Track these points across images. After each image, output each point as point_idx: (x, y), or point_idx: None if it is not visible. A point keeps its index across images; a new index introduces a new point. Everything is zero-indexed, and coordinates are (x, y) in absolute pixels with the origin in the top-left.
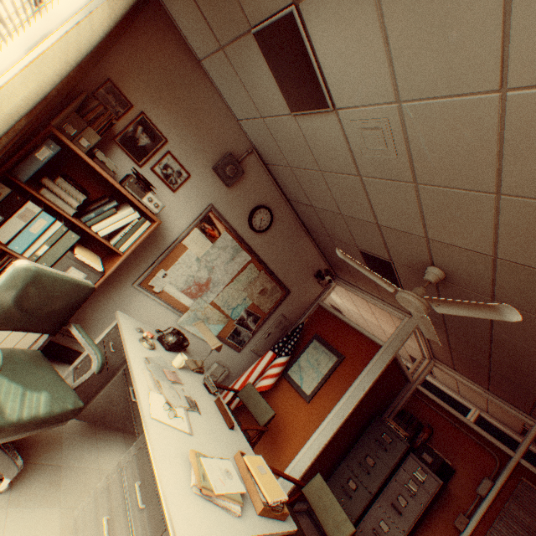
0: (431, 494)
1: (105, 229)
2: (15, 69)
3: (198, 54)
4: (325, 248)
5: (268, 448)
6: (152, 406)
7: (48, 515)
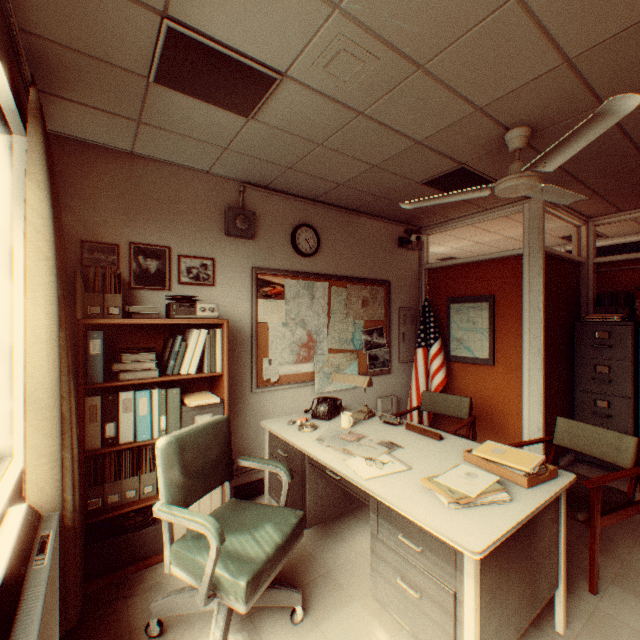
0: None
1: (192, 365)
2: (17, 302)
3: (125, 147)
4: (386, 212)
5: (490, 434)
6: (358, 471)
7: (351, 612)
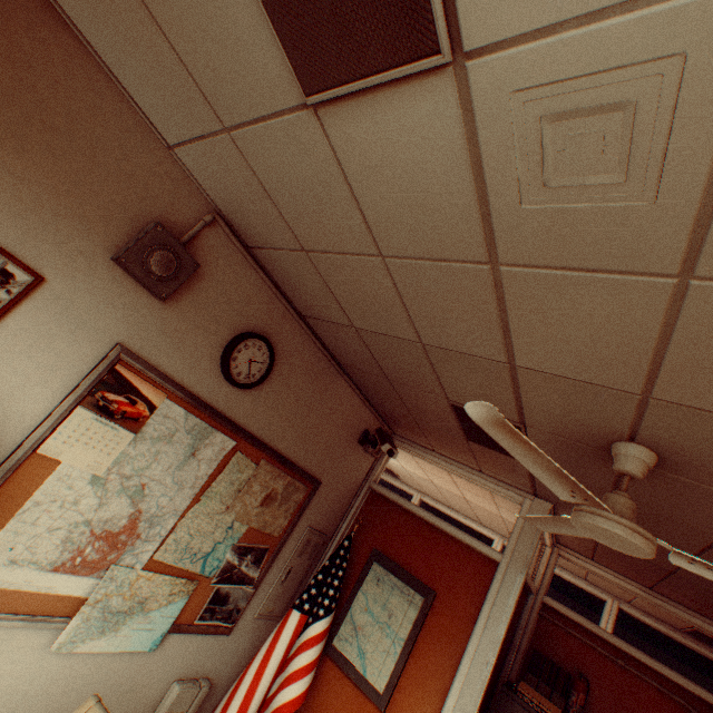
0: None
1: None
2: None
3: None
4: (375, 394)
5: None
6: None
7: None
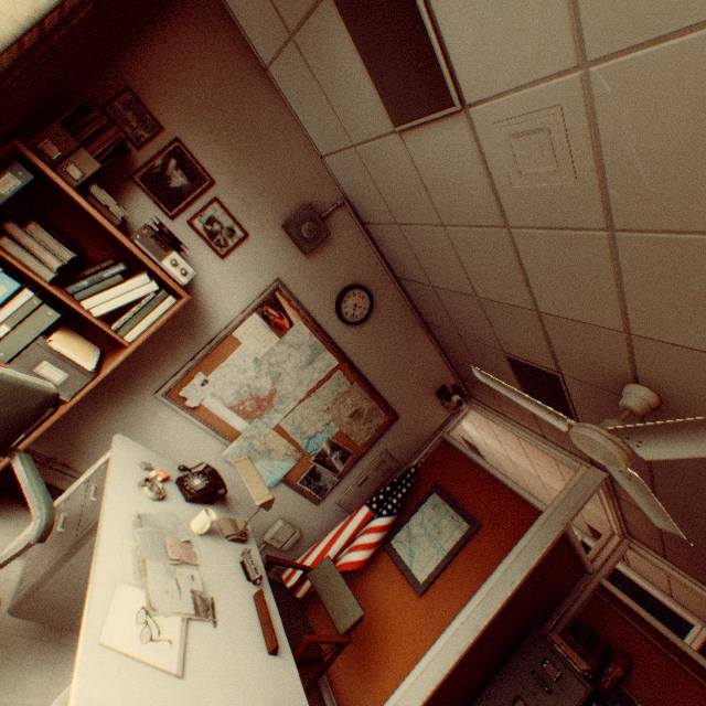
0: None
1: (103, 306)
2: None
3: (263, 56)
4: (452, 352)
5: (353, 667)
6: (111, 617)
7: None
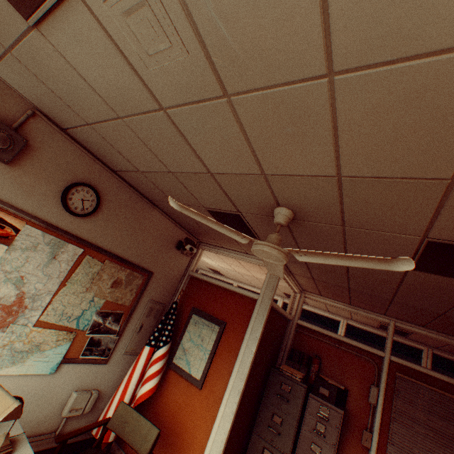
0: (338, 429)
1: None
2: None
3: None
4: (177, 216)
5: None
6: None
7: None
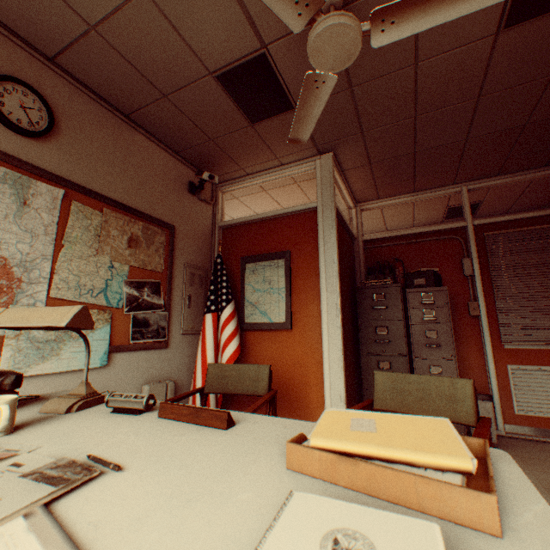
0: (447, 305)
1: None
2: None
3: None
4: (174, 136)
5: (289, 415)
6: None
7: None
